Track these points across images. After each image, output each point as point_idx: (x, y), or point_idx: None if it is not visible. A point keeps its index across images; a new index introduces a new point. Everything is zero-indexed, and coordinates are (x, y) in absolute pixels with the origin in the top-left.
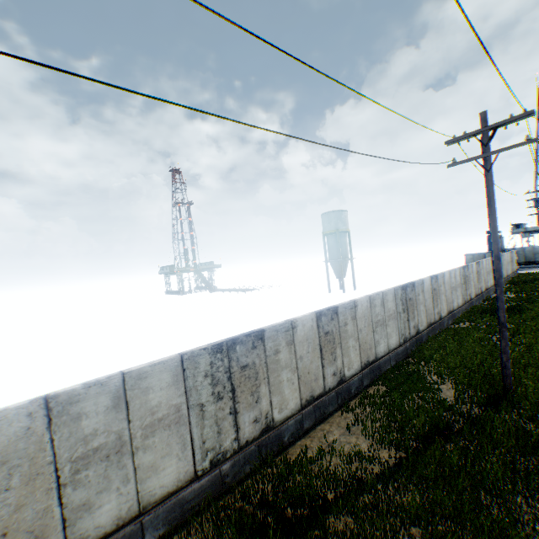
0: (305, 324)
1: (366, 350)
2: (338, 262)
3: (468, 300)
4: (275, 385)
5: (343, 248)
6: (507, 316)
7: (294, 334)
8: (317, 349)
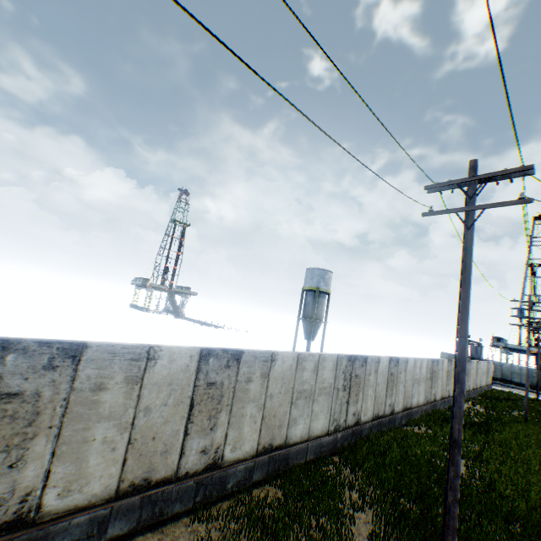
0: (175, 359)
1: (273, 427)
2: (311, 322)
3: (432, 400)
4: (73, 443)
5: (319, 309)
6: (472, 432)
7: (147, 369)
8: (185, 404)
